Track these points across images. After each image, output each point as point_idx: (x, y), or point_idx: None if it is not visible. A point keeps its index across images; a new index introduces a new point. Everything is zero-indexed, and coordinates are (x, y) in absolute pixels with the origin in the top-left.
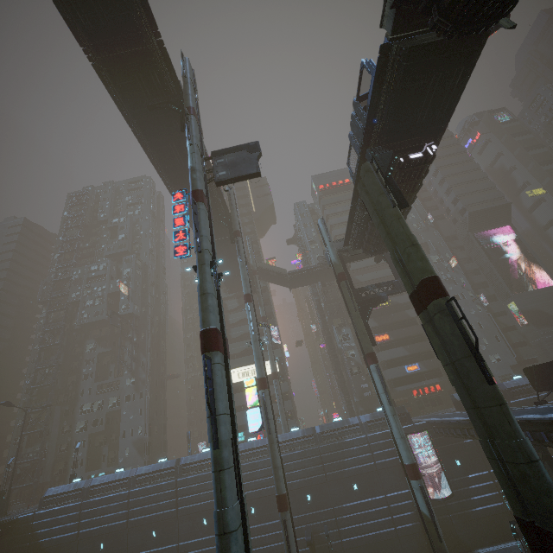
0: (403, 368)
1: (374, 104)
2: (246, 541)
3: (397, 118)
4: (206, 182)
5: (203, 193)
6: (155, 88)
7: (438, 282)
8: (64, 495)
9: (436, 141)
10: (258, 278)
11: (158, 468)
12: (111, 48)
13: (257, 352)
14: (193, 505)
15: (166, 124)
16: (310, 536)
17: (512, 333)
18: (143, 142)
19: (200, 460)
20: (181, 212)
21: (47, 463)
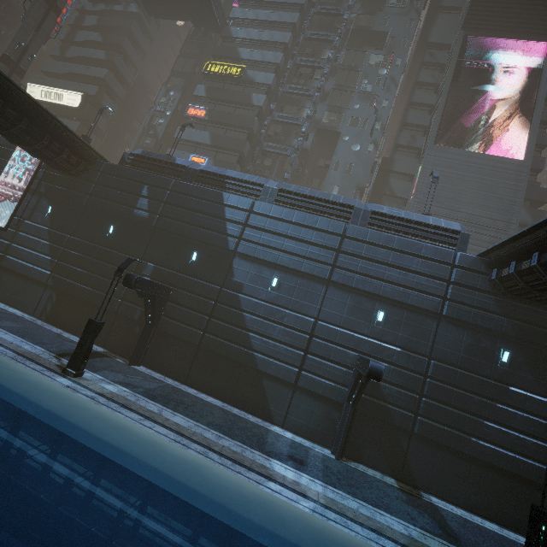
0: (188, 155)
1: None
2: None
3: None
4: None
5: None
6: None
7: None
8: None
9: None
10: None
11: None
12: None
13: None
14: None
15: None
16: None
17: (392, 206)
18: None
19: None
20: None
21: None
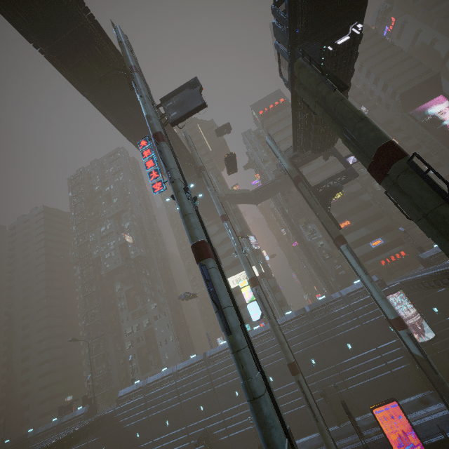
0: (368, 245)
1: (292, 0)
2: (274, 401)
3: (317, 7)
4: (162, 126)
5: (162, 134)
6: (99, 61)
7: (395, 145)
8: (131, 393)
9: (360, 19)
10: (228, 203)
11: (191, 362)
12: (54, 36)
13: (242, 258)
14: (225, 384)
15: (118, 91)
16: (321, 389)
17: None
18: (105, 113)
19: (220, 350)
20: (149, 155)
21: (114, 374)
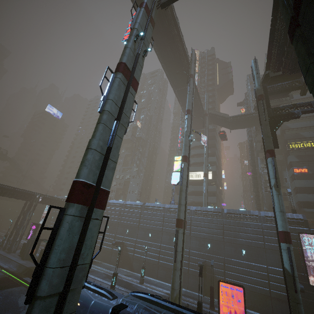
0: None
1: None
2: (104, 165)
3: None
4: (153, 4)
5: (146, 4)
6: None
7: None
8: None
9: None
10: (208, 119)
11: (135, 204)
12: None
13: (185, 141)
14: (146, 225)
15: None
16: (202, 262)
17: None
18: None
19: (153, 206)
20: None
21: None
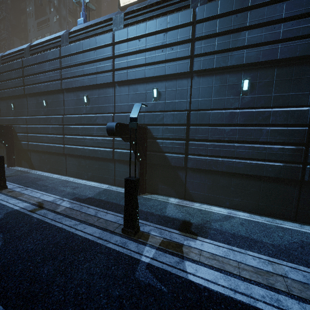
0: None
1: None
2: None
3: None
4: None
5: None
6: None
7: None
8: None
9: None
10: None
11: (14, 50)
12: None
13: None
14: (35, 86)
15: None
16: (116, 122)
17: None
18: None
19: (43, 41)
20: None
21: None
